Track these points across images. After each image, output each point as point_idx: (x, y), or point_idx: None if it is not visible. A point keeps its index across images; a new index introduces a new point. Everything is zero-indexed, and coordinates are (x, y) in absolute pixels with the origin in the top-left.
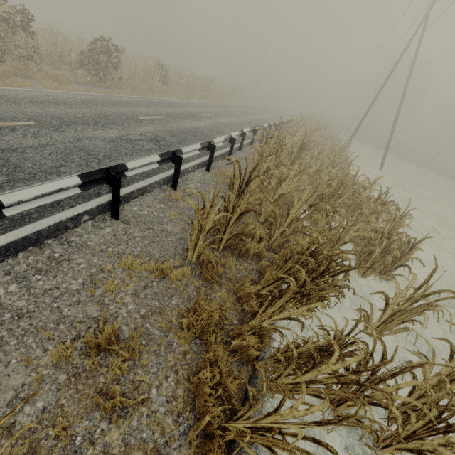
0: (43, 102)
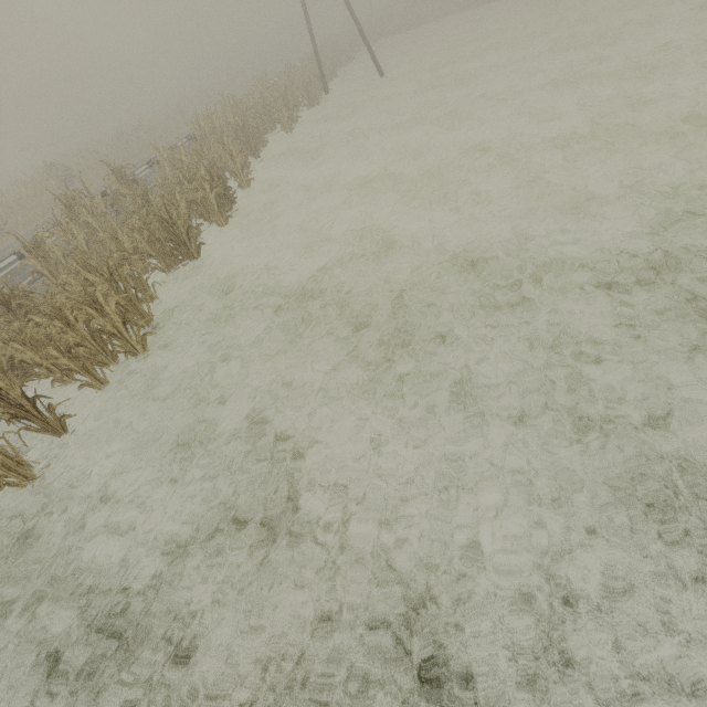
0: None
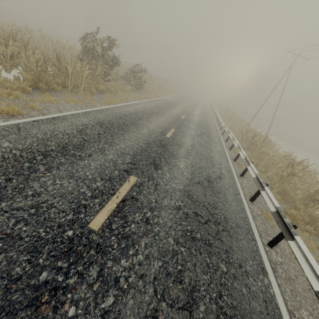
0: (153, 113)
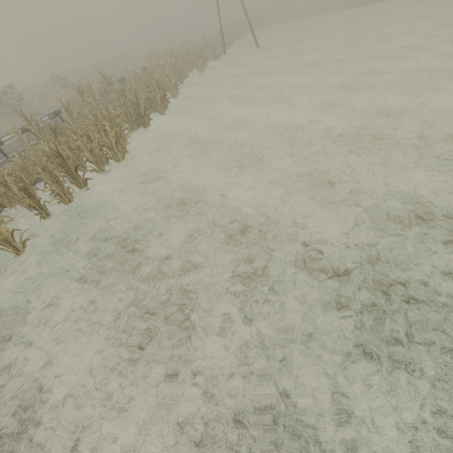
0: None
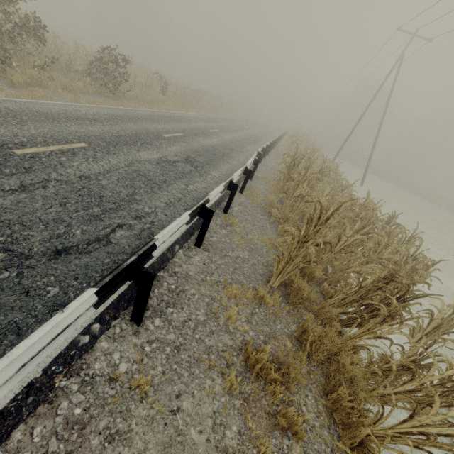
0: (77, 119)
